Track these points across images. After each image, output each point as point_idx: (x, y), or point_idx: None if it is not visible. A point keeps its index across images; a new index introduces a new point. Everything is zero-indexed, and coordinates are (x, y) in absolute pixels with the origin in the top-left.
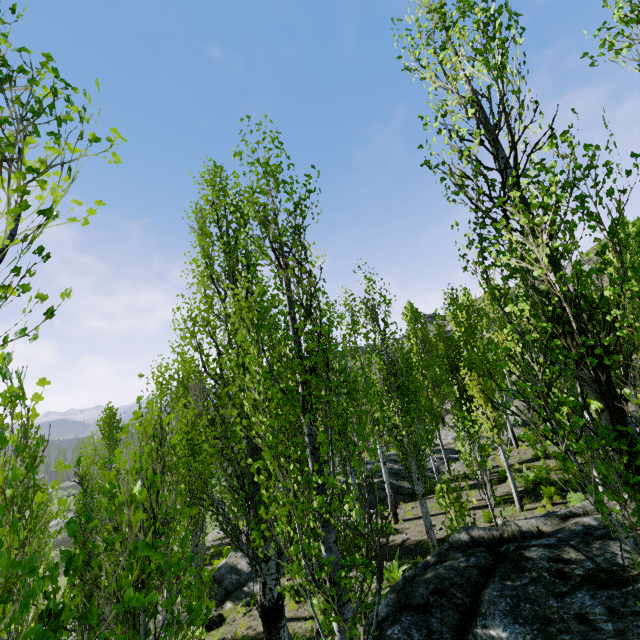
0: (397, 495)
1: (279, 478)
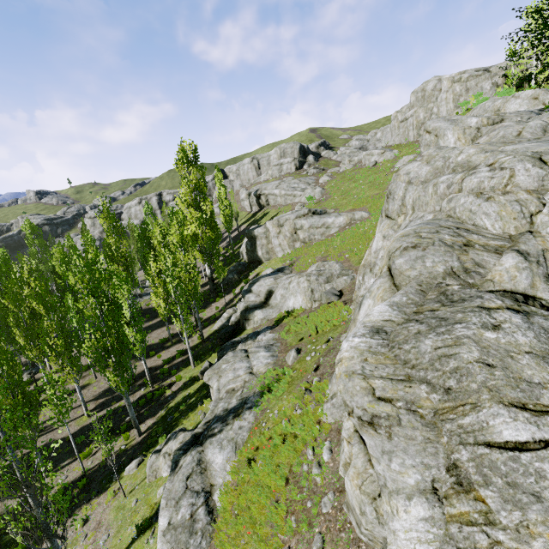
0: None
1: None
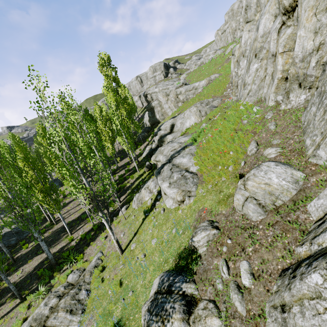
0: None
1: None
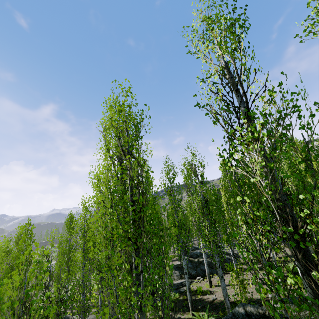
0: (213, 269)
1: (108, 287)
